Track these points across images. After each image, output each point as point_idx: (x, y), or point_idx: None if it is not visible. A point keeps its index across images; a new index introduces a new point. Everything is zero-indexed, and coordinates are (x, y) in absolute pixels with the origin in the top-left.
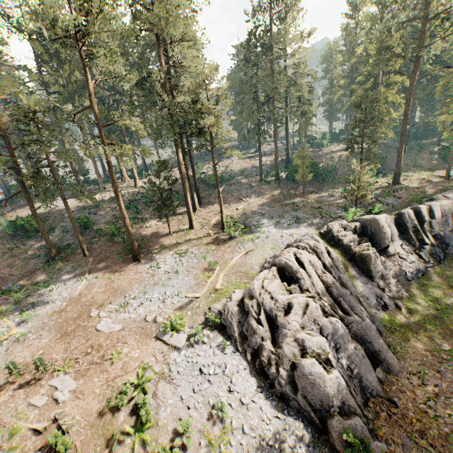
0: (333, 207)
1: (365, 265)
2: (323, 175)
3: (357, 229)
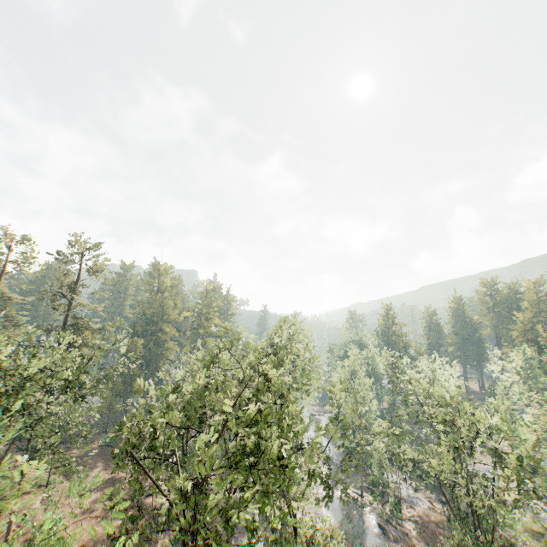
0: None
1: None
2: None
3: None
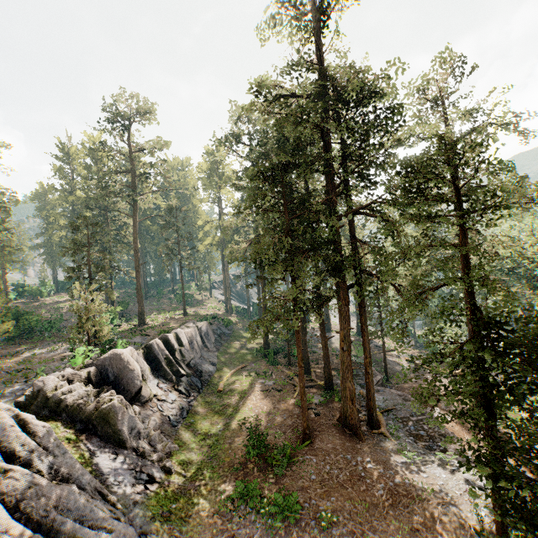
0: (54, 363)
1: (110, 427)
2: (41, 329)
3: (91, 377)
